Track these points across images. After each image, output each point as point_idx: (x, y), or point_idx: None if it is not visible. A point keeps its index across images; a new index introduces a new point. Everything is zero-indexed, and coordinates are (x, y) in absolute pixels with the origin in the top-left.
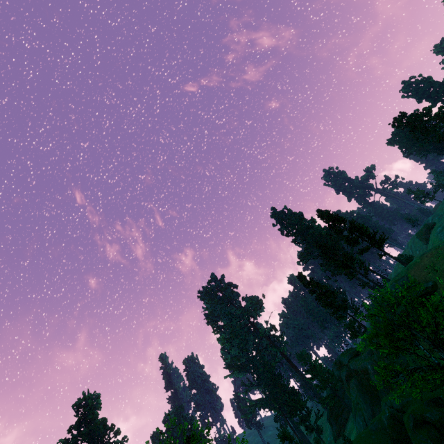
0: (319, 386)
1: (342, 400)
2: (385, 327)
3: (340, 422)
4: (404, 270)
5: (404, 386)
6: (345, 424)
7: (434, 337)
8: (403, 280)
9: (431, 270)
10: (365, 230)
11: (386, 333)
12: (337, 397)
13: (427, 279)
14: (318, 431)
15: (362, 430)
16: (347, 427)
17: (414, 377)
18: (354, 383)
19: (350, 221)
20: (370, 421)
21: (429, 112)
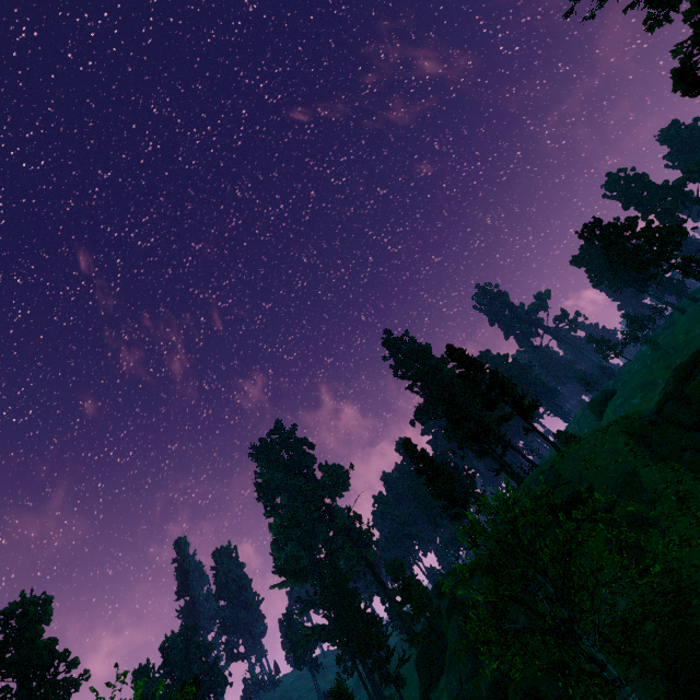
0: (411, 616)
1: (440, 640)
2: (491, 556)
3: (433, 671)
4: (555, 459)
5: (495, 663)
6: (439, 676)
7: (563, 579)
8: (550, 474)
9: (590, 464)
10: (511, 388)
11: (491, 567)
12: (435, 634)
13: (582, 478)
14: (398, 683)
15: (454, 695)
16: (442, 680)
17: (514, 649)
18: (455, 621)
19: (492, 371)
20: (467, 682)
21: (633, 225)
